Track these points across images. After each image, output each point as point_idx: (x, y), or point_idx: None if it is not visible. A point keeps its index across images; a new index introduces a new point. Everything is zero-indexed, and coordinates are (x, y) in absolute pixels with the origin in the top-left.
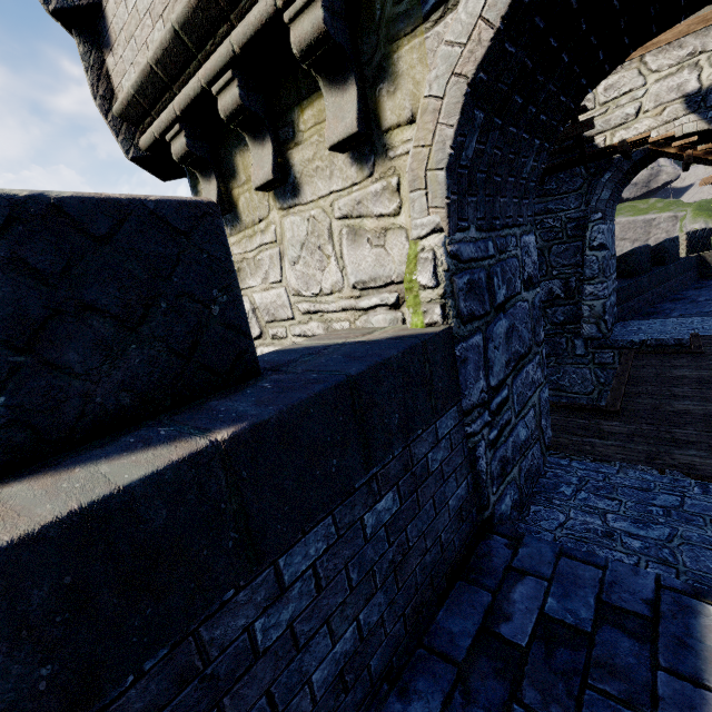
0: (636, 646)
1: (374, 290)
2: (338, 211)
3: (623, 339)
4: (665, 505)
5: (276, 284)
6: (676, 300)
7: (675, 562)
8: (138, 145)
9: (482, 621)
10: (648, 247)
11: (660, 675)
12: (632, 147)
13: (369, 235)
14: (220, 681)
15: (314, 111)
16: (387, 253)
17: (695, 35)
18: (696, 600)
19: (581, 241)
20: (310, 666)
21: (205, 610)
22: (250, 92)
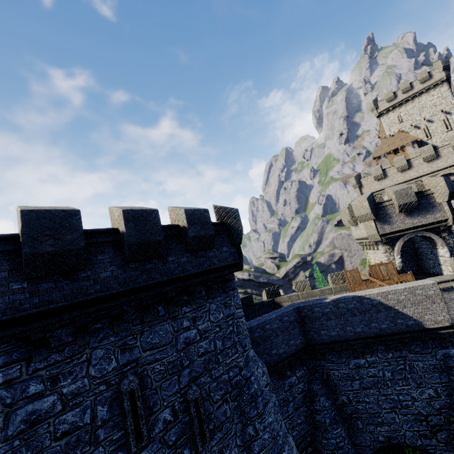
0: None
1: None
2: None
3: None
4: None
5: None
6: None
7: None
8: None
9: None
10: None
11: None
12: None
13: None
14: None
15: None
16: None
17: None
18: None
19: None
20: None
21: None
22: None
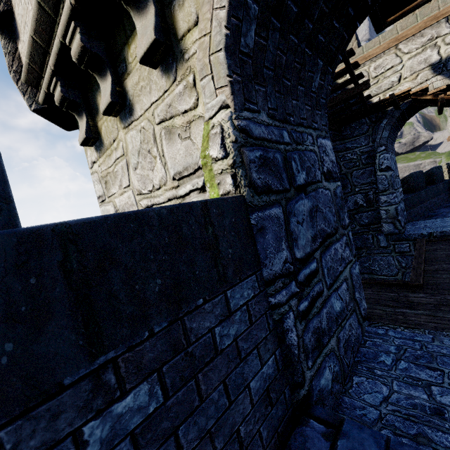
0: None
1: (187, 178)
2: (157, 118)
3: (415, 233)
4: None
5: (127, 188)
6: (449, 207)
7: None
8: (38, 100)
9: None
10: (421, 172)
11: None
12: (399, 100)
13: (179, 131)
14: None
15: (136, 44)
16: (193, 142)
17: (431, 27)
18: None
19: (372, 167)
20: None
21: None
22: (92, 39)
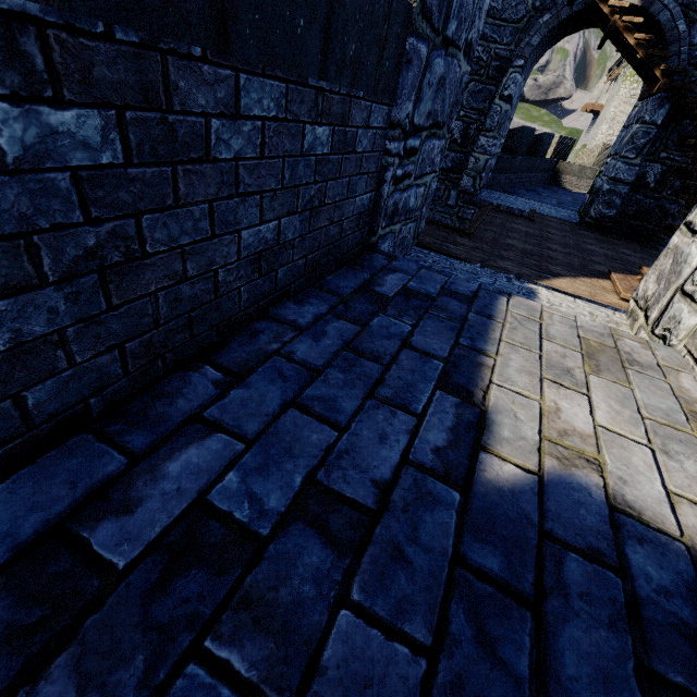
0: (460, 307)
1: None
2: None
3: (486, 200)
4: (484, 282)
5: None
6: (529, 191)
7: None
8: None
9: (361, 286)
10: (533, 131)
11: (470, 316)
12: None
13: None
14: (178, 143)
15: None
16: None
17: None
18: (499, 295)
19: (496, 87)
20: (242, 221)
21: (175, 39)
22: None
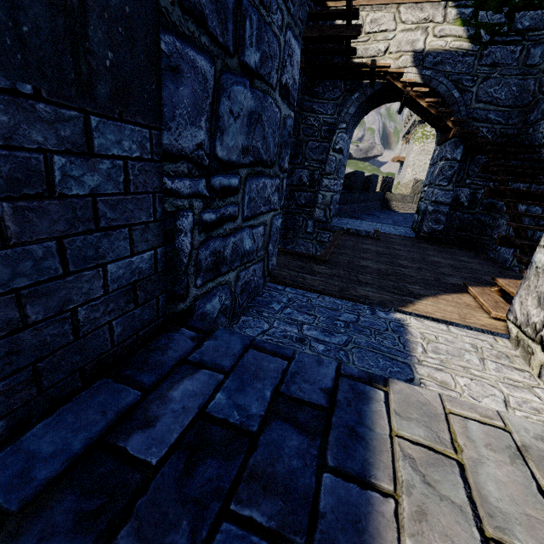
0: (305, 443)
1: None
2: None
3: (338, 226)
4: (347, 320)
5: None
6: (369, 215)
7: (348, 361)
8: None
9: (108, 432)
10: (363, 174)
11: (325, 479)
12: (377, 76)
13: None
14: None
15: None
16: None
17: (432, 5)
18: (370, 386)
19: (329, 143)
20: None
21: None
22: None
